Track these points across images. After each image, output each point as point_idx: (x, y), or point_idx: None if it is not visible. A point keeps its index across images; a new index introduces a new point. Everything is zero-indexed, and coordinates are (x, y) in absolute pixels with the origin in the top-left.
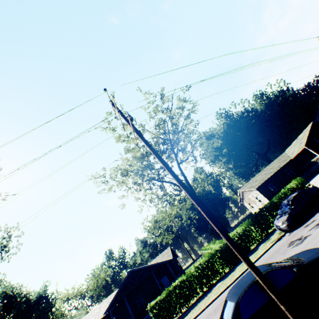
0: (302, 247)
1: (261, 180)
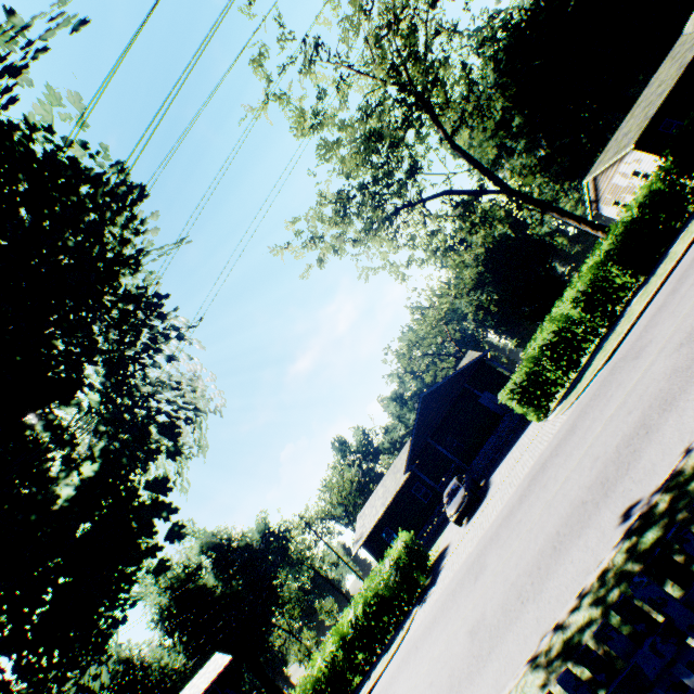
0: None
1: (642, 121)
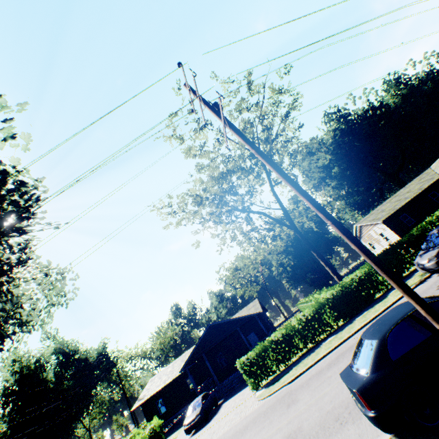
0: None
1: (391, 209)
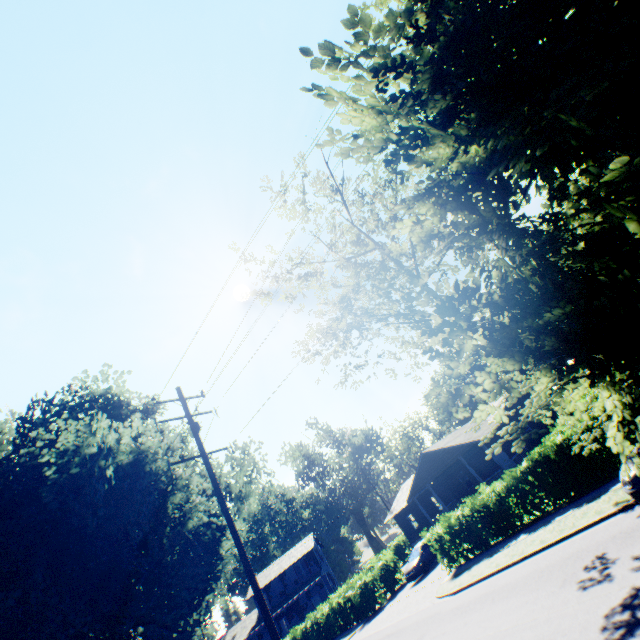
0: (566, 608)
1: None
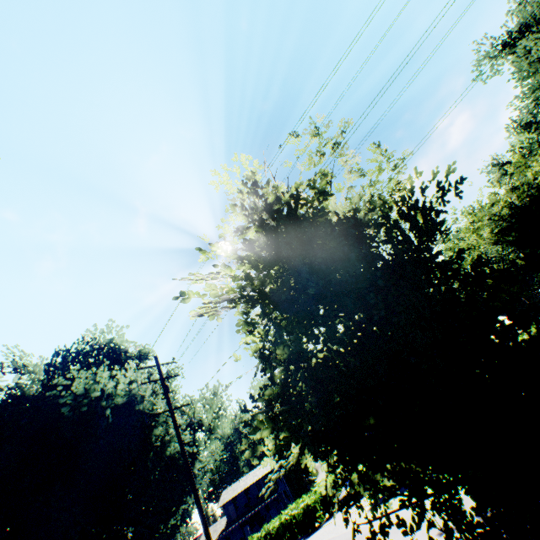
0: None
1: None
